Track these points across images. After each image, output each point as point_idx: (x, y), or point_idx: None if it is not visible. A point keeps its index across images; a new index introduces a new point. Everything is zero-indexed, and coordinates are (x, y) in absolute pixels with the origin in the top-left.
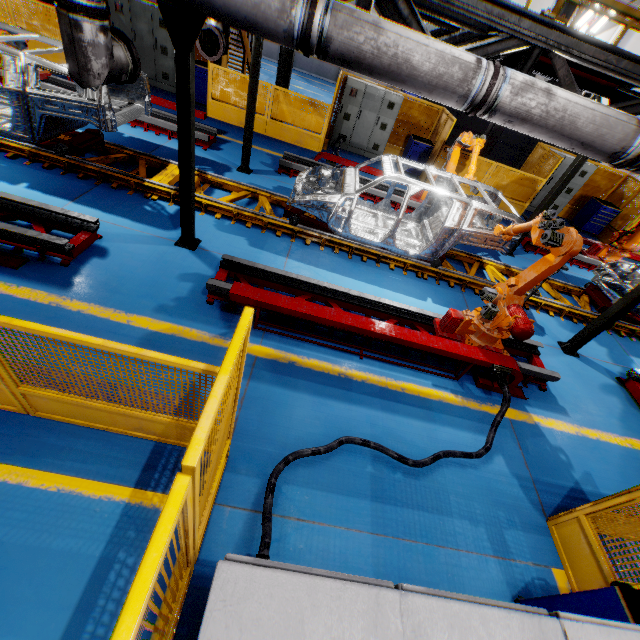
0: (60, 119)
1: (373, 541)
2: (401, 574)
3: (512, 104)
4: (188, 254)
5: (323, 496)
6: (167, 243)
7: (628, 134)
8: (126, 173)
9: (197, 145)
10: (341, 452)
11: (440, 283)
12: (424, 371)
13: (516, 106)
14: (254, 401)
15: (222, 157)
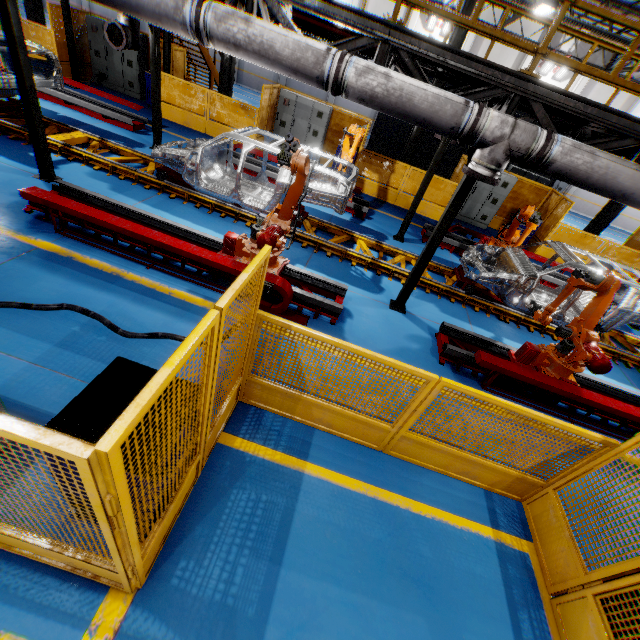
0: None
1: (27, 367)
2: (33, 391)
3: (220, 31)
4: (41, 184)
5: (8, 333)
6: (27, 175)
7: (320, 58)
8: (25, 128)
9: (126, 129)
10: (58, 314)
11: (294, 243)
12: (207, 287)
13: (224, 33)
14: (5, 270)
15: (144, 139)
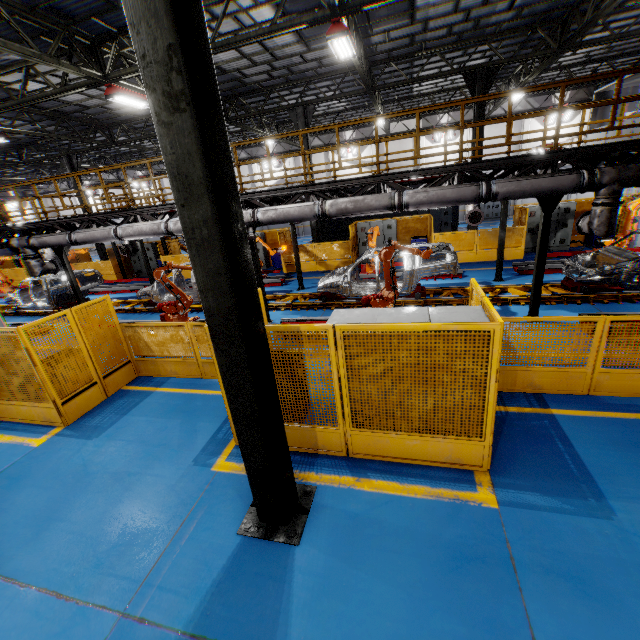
0: (65, 296)
1: None
2: None
3: (124, 234)
4: None
5: None
6: None
7: (159, 226)
8: None
9: None
10: None
11: None
12: None
13: (126, 234)
14: None
15: None
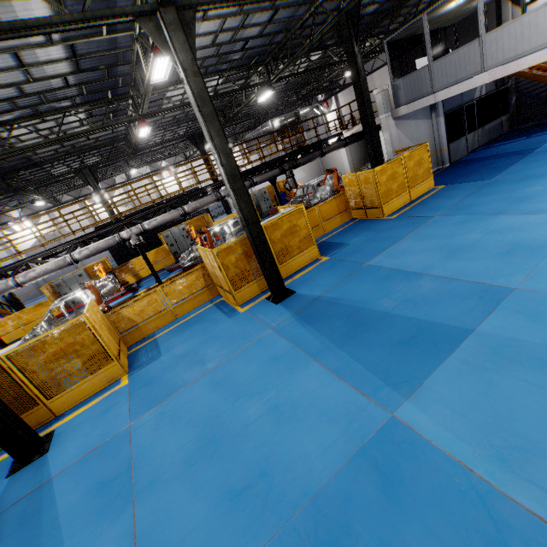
0: None
1: None
2: None
3: (27, 279)
4: None
5: None
6: None
7: (64, 260)
8: None
9: None
10: None
11: None
12: None
13: (29, 278)
14: None
15: None
